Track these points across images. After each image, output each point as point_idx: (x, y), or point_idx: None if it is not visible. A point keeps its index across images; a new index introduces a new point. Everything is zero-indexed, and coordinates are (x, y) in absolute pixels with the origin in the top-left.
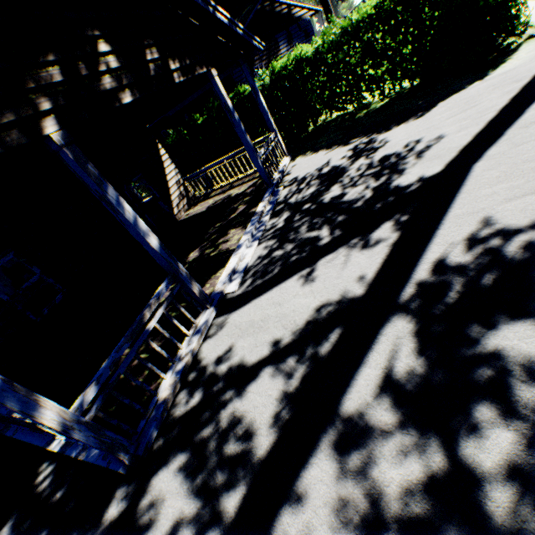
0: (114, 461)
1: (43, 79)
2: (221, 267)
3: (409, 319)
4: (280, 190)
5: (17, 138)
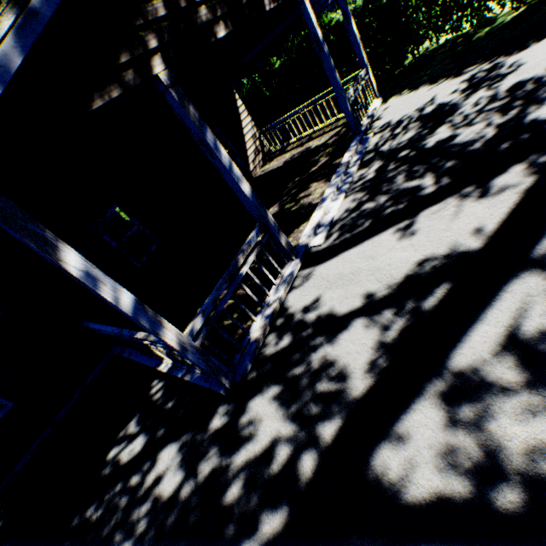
0: (215, 384)
1: (150, 15)
2: (304, 221)
3: (545, 276)
4: (369, 137)
5: (132, 78)
